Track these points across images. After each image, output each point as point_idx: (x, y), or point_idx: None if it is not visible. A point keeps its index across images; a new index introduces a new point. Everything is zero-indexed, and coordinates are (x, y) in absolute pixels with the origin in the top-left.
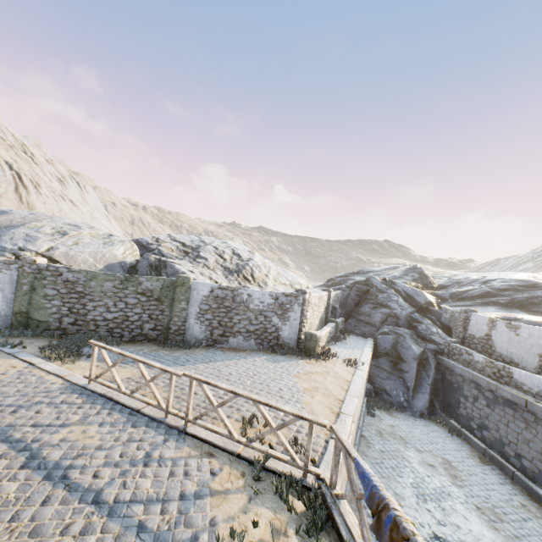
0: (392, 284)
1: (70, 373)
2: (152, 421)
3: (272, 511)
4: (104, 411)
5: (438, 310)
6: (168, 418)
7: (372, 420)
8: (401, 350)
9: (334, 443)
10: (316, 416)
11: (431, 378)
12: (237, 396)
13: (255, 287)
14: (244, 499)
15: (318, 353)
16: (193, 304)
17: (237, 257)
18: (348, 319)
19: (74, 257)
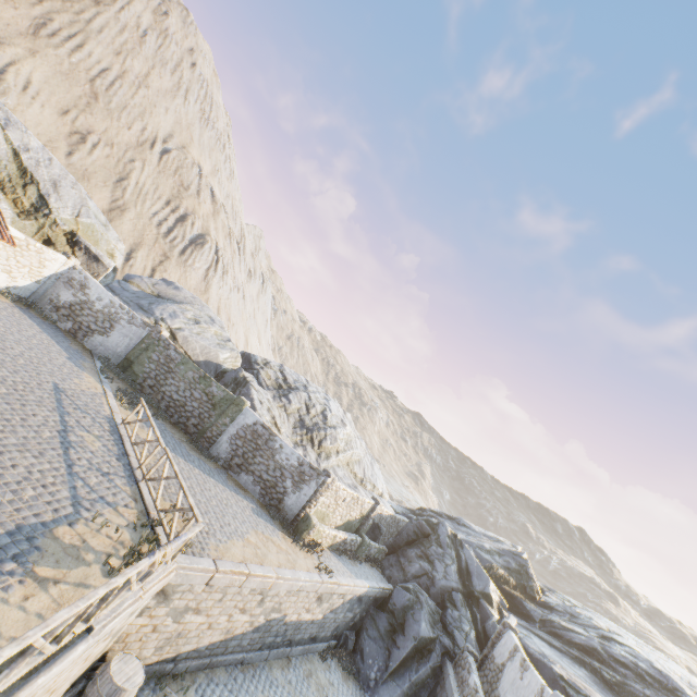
0: (460, 545)
1: (118, 412)
2: (129, 465)
3: (131, 538)
4: (113, 441)
5: (488, 609)
6: (138, 470)
7: (317, 661)
8: (410, 618)
9: (210, 560)
10: (227, 551)
11: (419, 674)
12: (176, 477)
13: (313, 453)
14: (126, 524)
15: (304, 540)
16: (235, 425)
17: (322, 418)
18: (391, 554)
19: (189, 342)
